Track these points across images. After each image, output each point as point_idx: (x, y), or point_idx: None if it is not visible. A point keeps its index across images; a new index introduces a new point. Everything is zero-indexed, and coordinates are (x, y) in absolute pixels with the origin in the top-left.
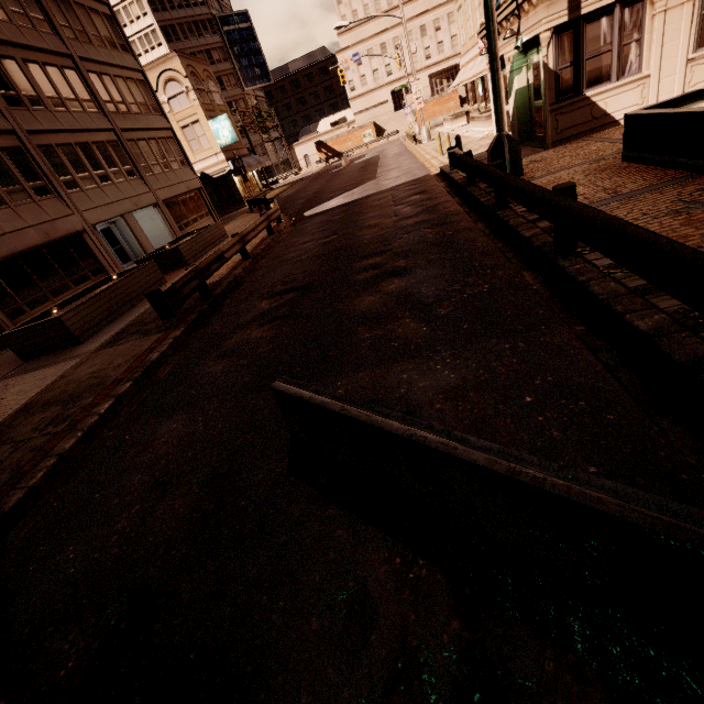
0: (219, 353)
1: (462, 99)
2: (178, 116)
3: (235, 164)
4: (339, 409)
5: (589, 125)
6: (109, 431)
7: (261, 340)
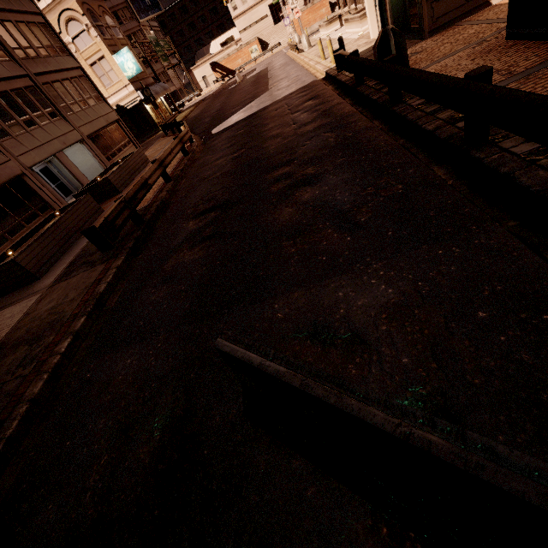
0: (158, 279)
1: (332, 5)
2: (85, 54)
3: (144, 93)
4: (299, 384)
5: (462, 10)
6: (72, 368)
7: (194, 263)
